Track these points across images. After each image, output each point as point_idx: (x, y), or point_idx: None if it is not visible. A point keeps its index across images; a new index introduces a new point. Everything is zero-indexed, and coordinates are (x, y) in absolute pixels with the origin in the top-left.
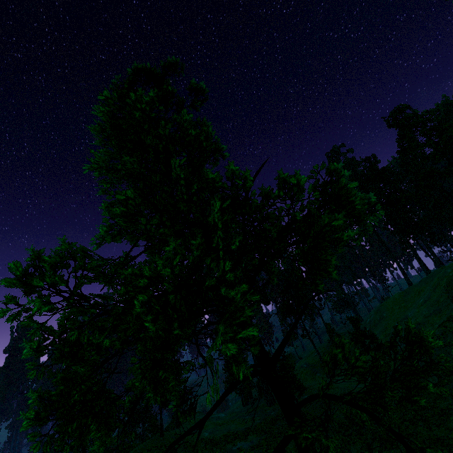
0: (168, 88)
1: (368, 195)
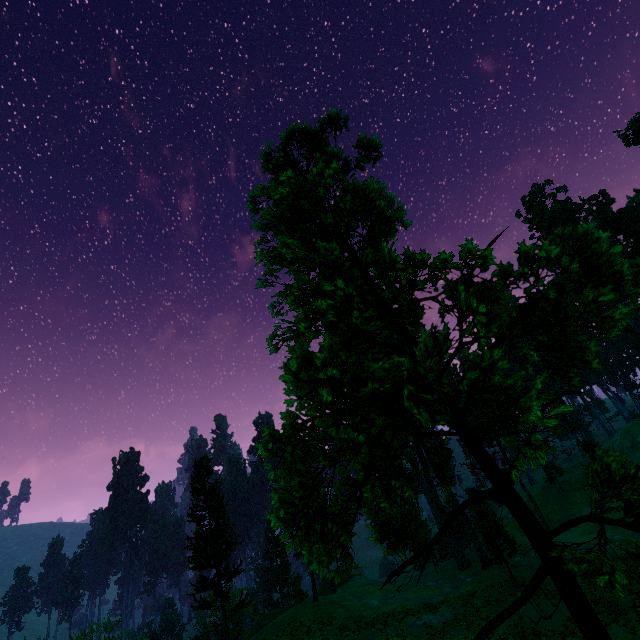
0: (334, 149)
1: (634, 261)
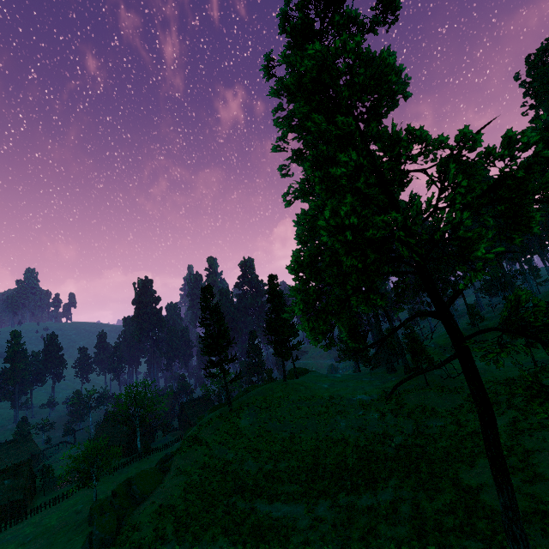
0: (353, 12)
1: None
